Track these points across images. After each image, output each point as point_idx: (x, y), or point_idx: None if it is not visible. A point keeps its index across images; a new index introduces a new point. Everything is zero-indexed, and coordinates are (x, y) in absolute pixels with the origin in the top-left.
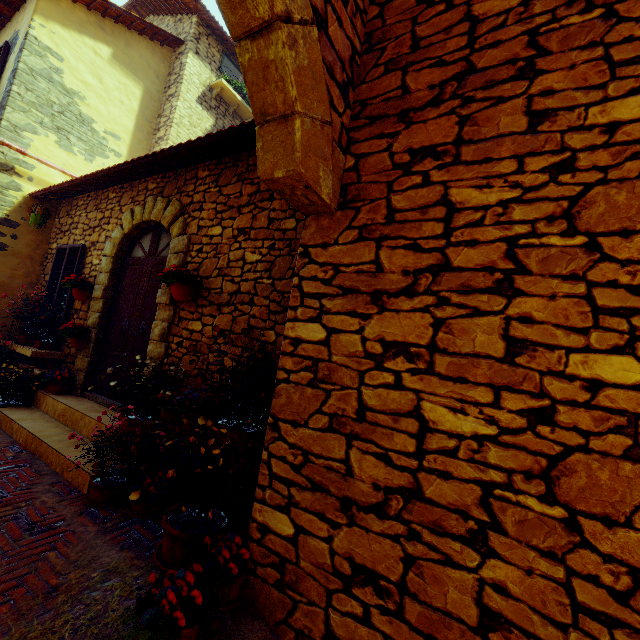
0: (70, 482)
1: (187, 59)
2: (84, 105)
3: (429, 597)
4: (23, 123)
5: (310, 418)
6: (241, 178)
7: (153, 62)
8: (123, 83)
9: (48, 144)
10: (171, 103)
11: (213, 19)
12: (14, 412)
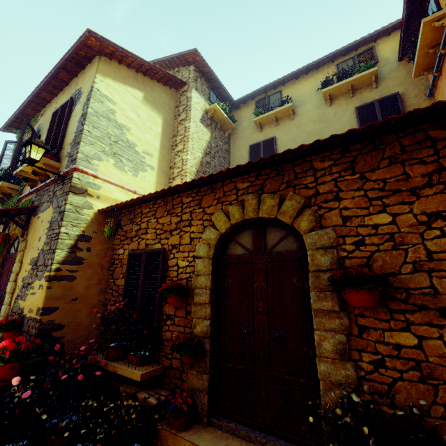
0: None
1: (191, 94)
2: (129, 134)
3: None
4: (92, 153)
5: None
6: (397, 160)
7: (166, 99)
8: (151, 116)
9: (108, 167)
10: (184, 125)
11: (207, 65)
12: None
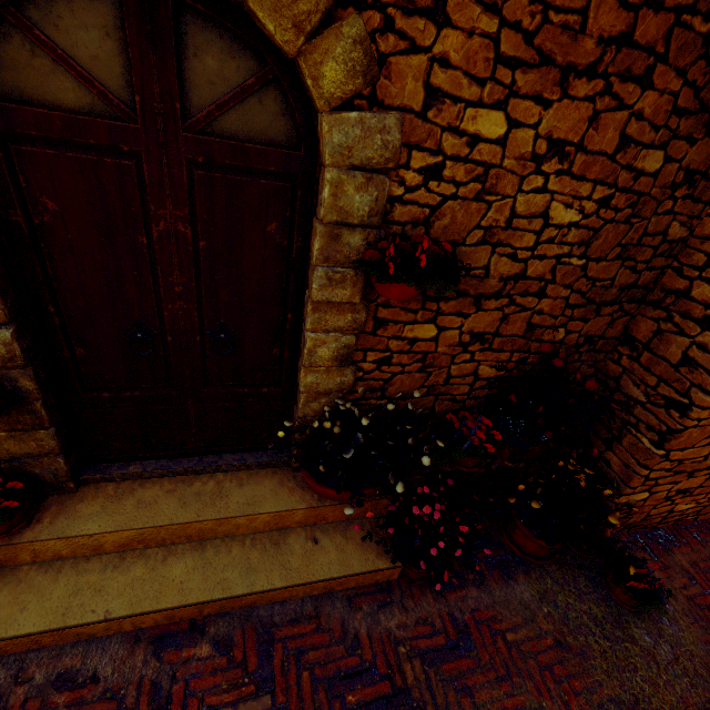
0: (355, 587)
1: None
2: None
3: (708, 484)
4: None
5: (698, 443)
6: None
7: None
8: None
9: None
10: None
11: None
12: None
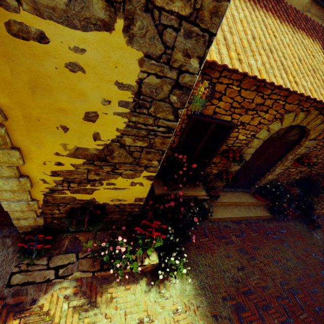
0: (262, 218)
1: None
2: None
3: None
4: None
5: None
6: None
7: None
8: None
9: None
10: None
11: None
12: (213, 215)
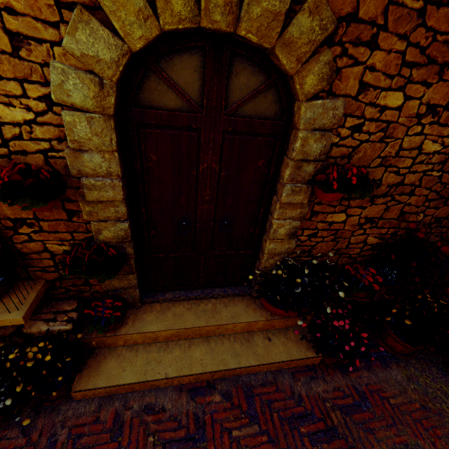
0: (294, 367)
1: None
2: None
3: None
4: None
5: None
6: None
7: None
8: None
9: None
10: None
11: None
12: (106, 375)
